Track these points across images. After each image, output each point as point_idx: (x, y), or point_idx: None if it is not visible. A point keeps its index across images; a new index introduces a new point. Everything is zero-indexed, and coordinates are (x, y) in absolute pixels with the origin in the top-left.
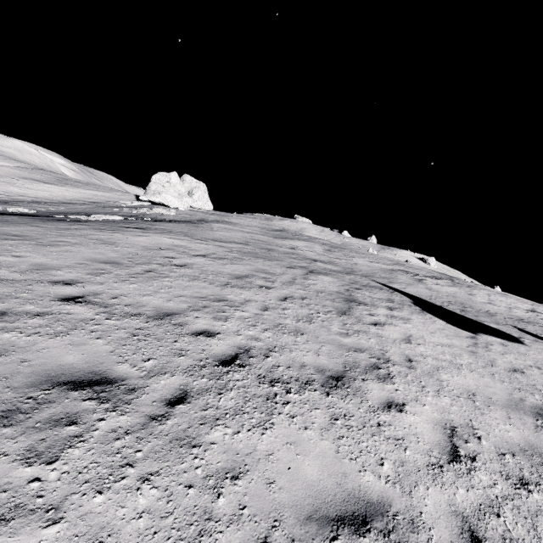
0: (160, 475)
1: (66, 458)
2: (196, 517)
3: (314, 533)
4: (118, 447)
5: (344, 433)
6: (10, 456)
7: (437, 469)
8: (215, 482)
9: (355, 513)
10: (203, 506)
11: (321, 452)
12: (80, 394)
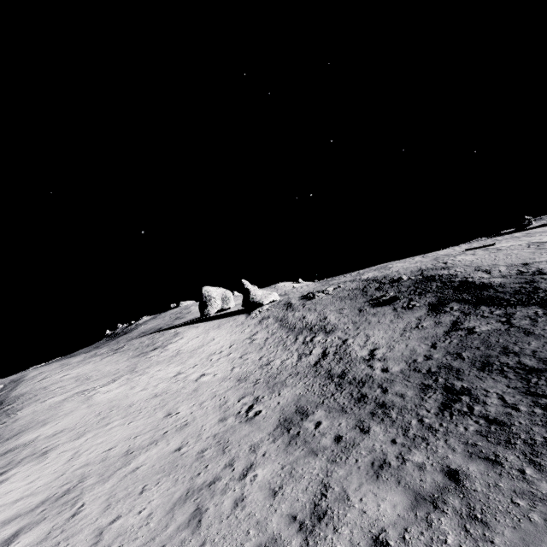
0: None
1: None
2: None
3: None
4: None
5: None
6: None
7: None
8: None
9: None
10: None
11: None
12: None
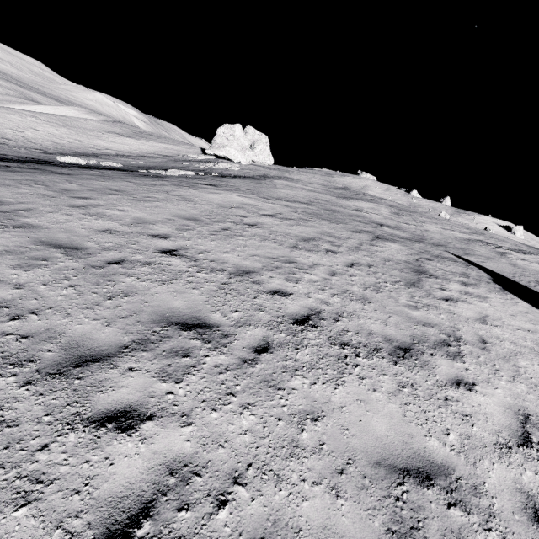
0: (256, 406)
1: (187, 381)
2: (286, 442)
3: (383, 476)
4: (222, 379)
5: (411, 401)
6: (151, 373)
7: (505, 449)
8: (298, 420)
9: (420, 469)
10: (290, 436)
11: (389, 413)
12: (188, 333)
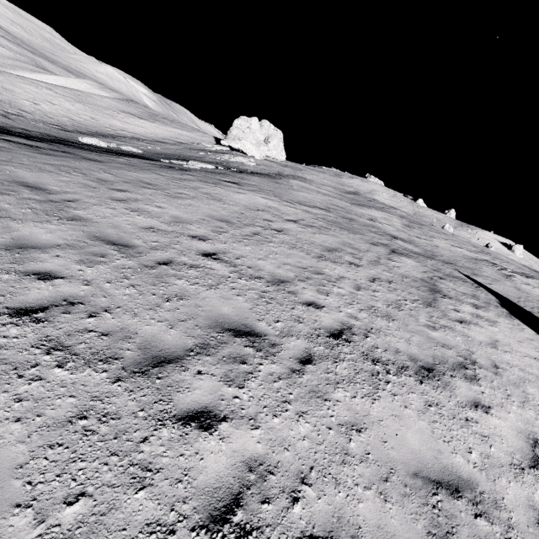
0: (309, 415)
1: (248, 387)
2: (338, 450)
3: (420, 485)
4: (277, 387)
5: (437, 419)
6: (217, 377)
7: (518, 470)
8: (345, 430)
9: (450, 482)
10: (341, 444)
11: (420, 429)
12: (241, 340)
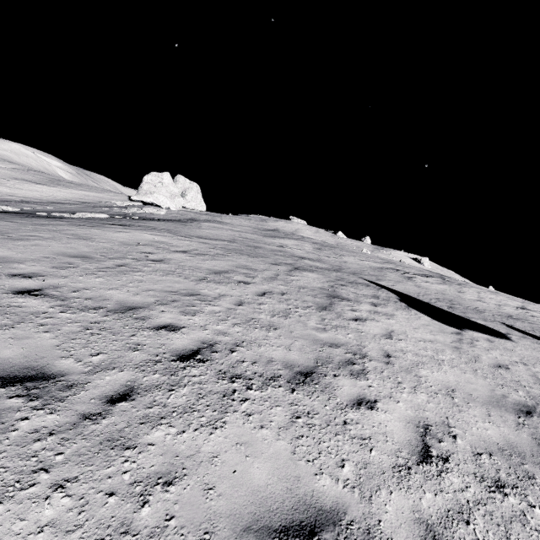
0: (79, 481)
1: None
2: (110, 530)
3: None
4: (36, 449)
5: (305, 433)
6: None
7: (404, 471)
8: (142, 488)
9: (303, 523)
10: (121, 517)
11: (275, 453)
12: (7, 390)
